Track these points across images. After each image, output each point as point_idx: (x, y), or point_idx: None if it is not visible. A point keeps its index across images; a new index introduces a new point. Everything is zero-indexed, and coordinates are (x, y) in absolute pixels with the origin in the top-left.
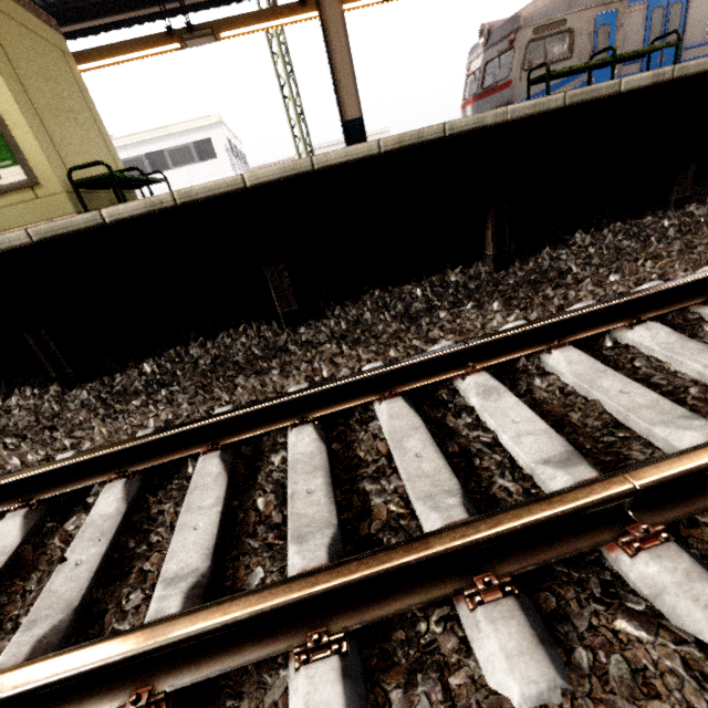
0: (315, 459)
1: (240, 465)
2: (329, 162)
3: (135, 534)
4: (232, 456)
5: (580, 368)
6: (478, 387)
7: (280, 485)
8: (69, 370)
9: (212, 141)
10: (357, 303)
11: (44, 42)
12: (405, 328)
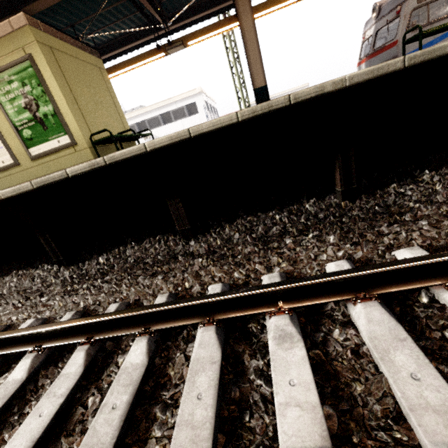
0: (136, 372)
1: (99, 358)
2: (201, 130)
3: (20, 402)
4: (98, 349)
5: (378, 330)
6: (276, 331)
7: (110, 386)
8: (61, 257)
9: (196, 103)
10: (233, 224)
11: (89, 65)
12: (258, 249)
